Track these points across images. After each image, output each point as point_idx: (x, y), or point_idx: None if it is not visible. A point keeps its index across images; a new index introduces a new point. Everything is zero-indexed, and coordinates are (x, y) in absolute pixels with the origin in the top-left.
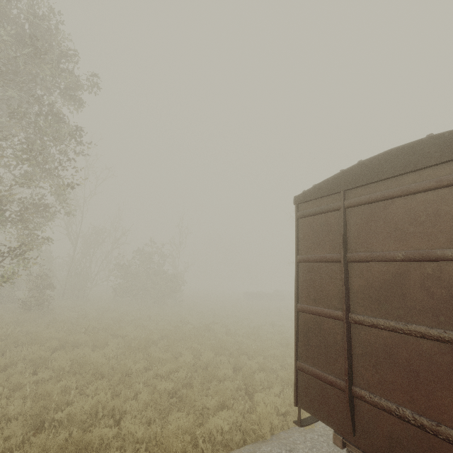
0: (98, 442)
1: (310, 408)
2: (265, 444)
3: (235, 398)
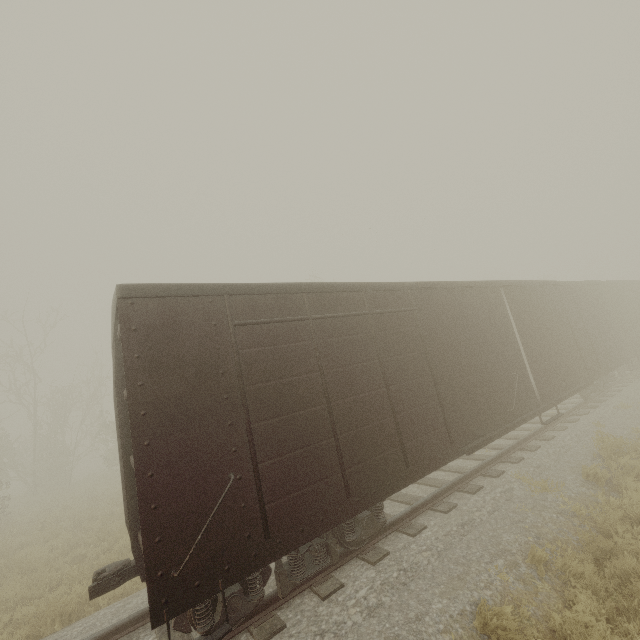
0: None
1: None
2: None
3: None
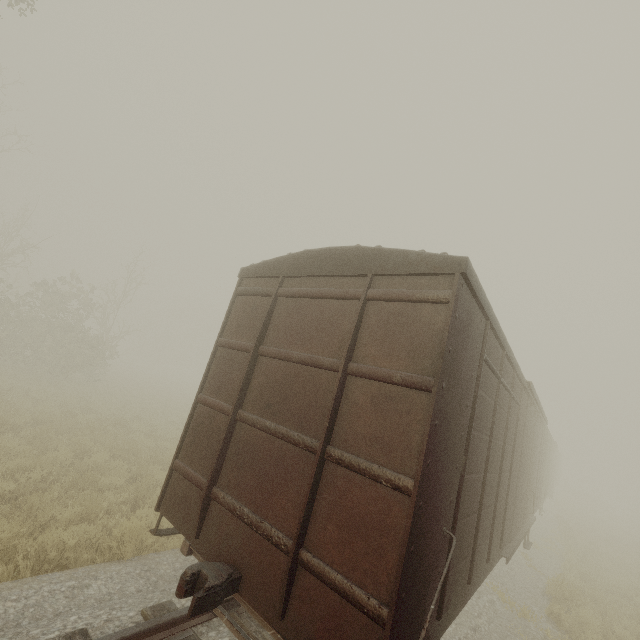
0: None
1: (170, 513)
2: (118, 564)
3: (111, 513)
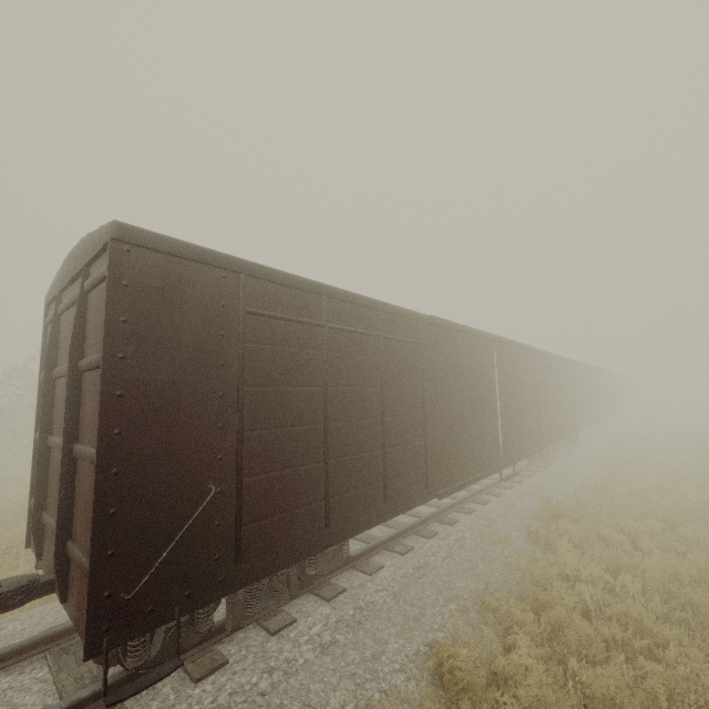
0: None
1: (34, 546)
2: (49, 604)
3: None
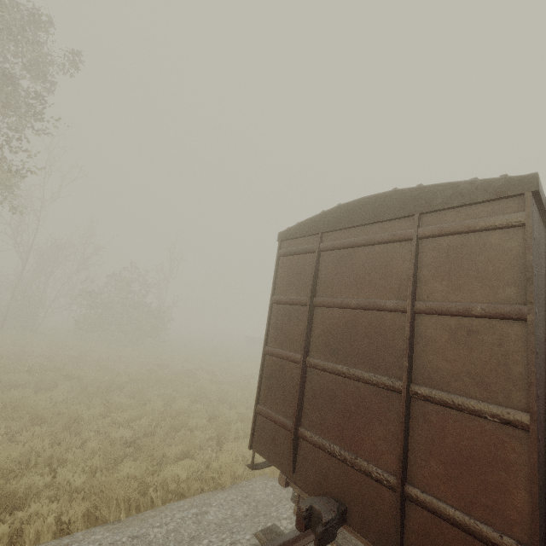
0: (25, 491)
1: (262, 451)
2: (222, 492)
3: (203, 449)
